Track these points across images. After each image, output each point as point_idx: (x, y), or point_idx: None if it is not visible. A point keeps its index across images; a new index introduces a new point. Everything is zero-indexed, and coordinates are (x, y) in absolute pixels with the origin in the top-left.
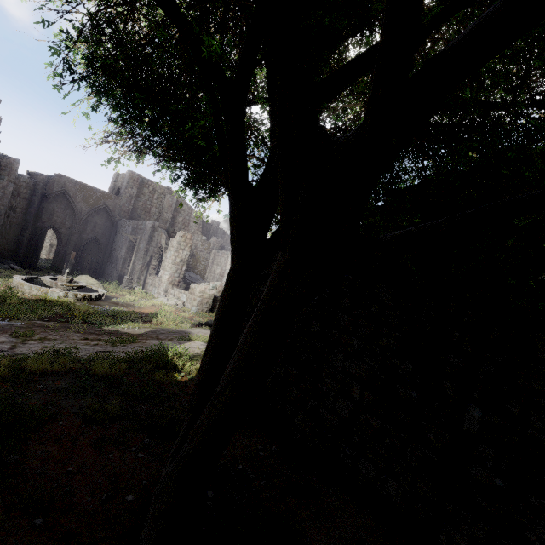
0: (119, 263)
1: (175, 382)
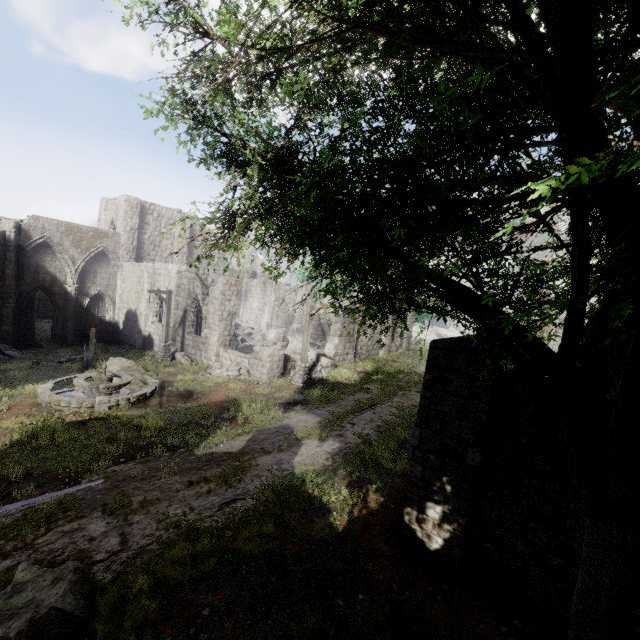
0: (140, 321)
1: (340, 535)
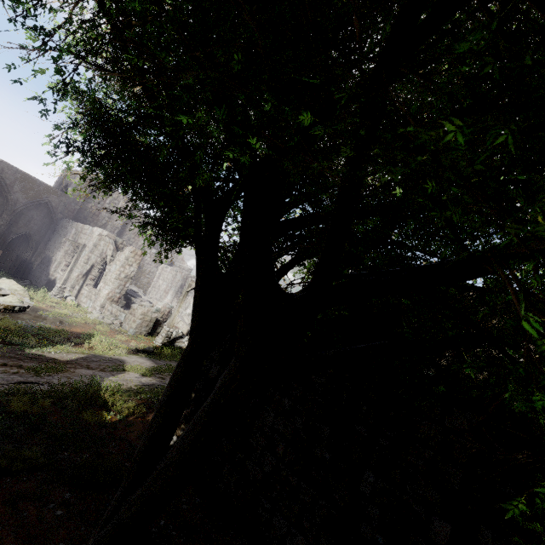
0: (52, 266)
1: (104, 423)
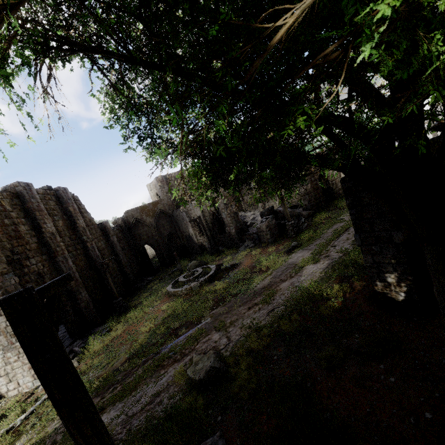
0: (193, 239)
1: (338, 309)
